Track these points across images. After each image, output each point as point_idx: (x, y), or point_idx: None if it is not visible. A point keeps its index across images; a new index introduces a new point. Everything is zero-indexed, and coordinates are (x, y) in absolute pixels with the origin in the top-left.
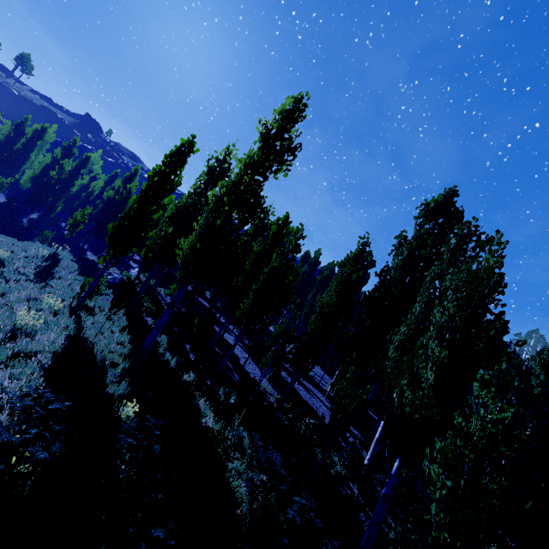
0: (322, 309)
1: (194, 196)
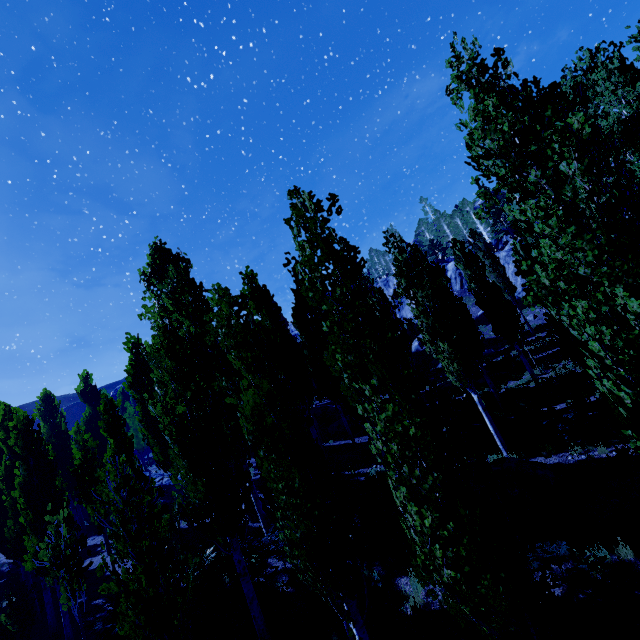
0: None
1: None
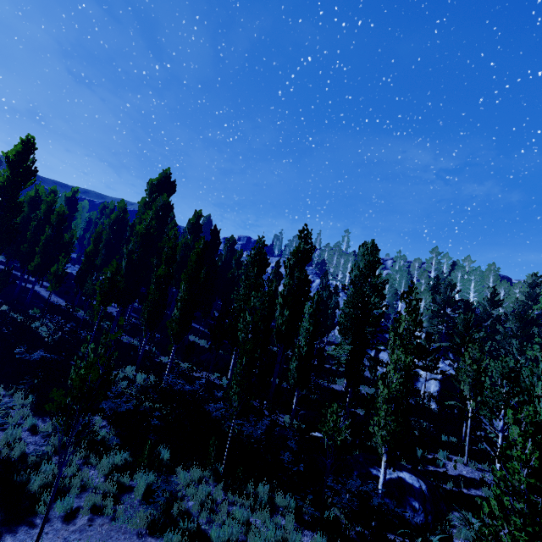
0: (87, 255)
1: None
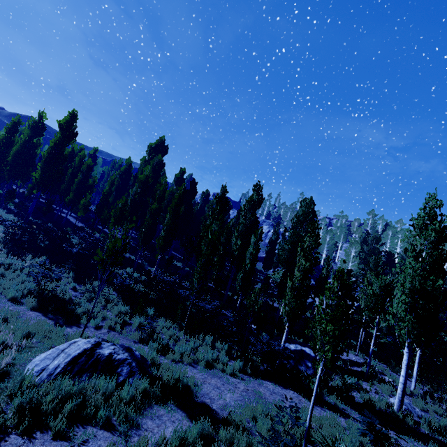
0: (104, 194)
1: (25, 143)
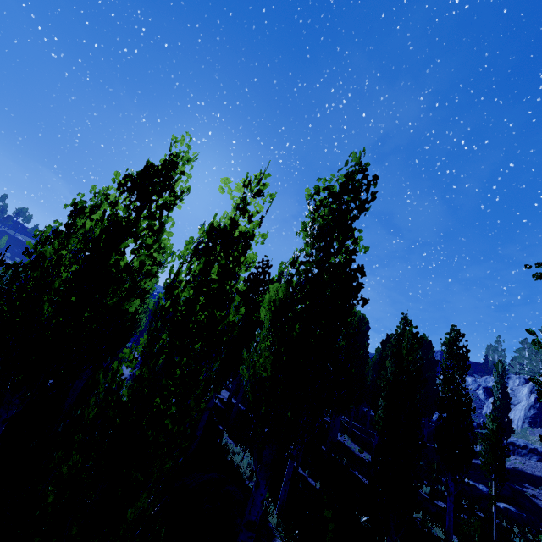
0: None
1: None
